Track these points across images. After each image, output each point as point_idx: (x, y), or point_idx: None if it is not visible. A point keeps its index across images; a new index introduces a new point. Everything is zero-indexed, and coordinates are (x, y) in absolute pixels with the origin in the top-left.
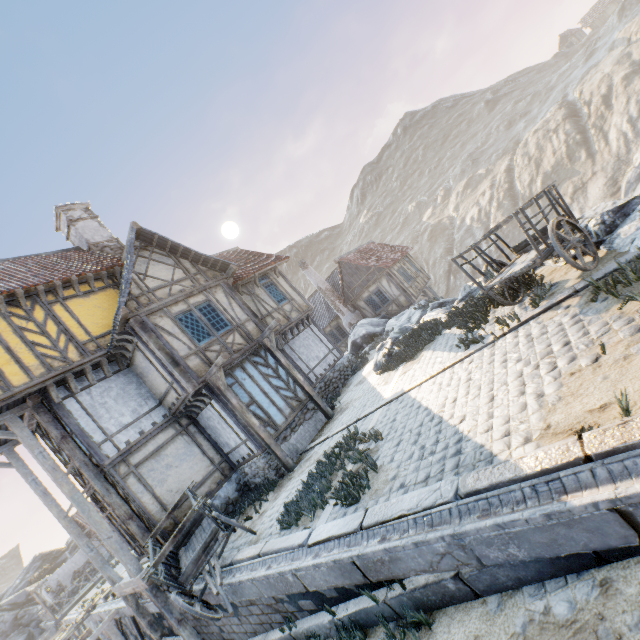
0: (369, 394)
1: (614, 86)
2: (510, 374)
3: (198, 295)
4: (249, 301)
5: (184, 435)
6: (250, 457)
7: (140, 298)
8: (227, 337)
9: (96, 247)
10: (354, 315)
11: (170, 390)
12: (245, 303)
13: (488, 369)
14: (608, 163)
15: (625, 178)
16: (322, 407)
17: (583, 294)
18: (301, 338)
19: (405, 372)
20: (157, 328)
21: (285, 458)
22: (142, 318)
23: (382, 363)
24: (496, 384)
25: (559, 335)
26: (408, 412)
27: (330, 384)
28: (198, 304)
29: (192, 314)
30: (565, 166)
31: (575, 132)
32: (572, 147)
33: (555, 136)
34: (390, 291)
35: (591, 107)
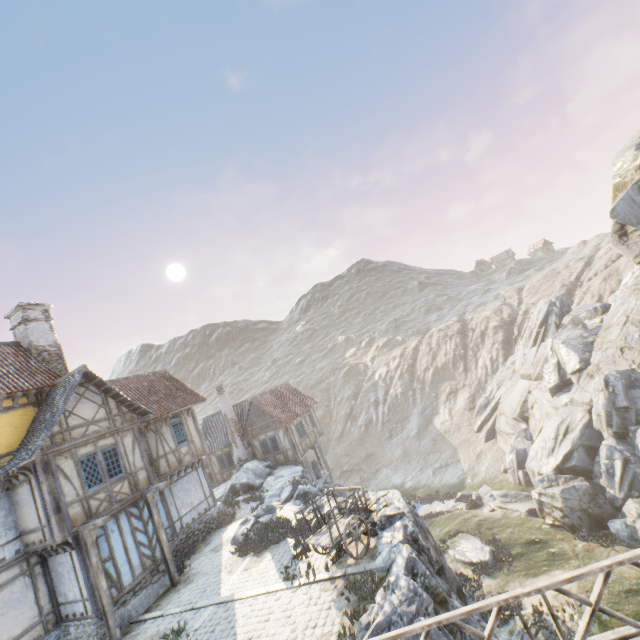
0: (214, 576)
1: (488, 329)
2: (284, 633)
3: (109, 437)
4: (153, 439)
5: (27, 576)
6: (82, 616)
7: (56, 436)
8: (117, 485)
9: (36, 350)
10: (246, 451)
11: (38, 530)
12: (147, 449)
13: (280, 617)
14: (474, 382)
15: (479, 401)
16: (172, 572)
17: (346, 580)
18: (185, 481)
19: (247, 569)
20: (58, 469)
21: (115, 629)
22: (49, 458)
23: (239, 540)
24: (275, 638)
25: (318, 613)
26: (225, 628)
27: (192, 536)
28: (105, 447)
29: (95, 457)
30: (449, 369)
31: (461, 347)
32: (457, 357)
33: (449, 342)
34: (283, 442)
35: (474, 334)
